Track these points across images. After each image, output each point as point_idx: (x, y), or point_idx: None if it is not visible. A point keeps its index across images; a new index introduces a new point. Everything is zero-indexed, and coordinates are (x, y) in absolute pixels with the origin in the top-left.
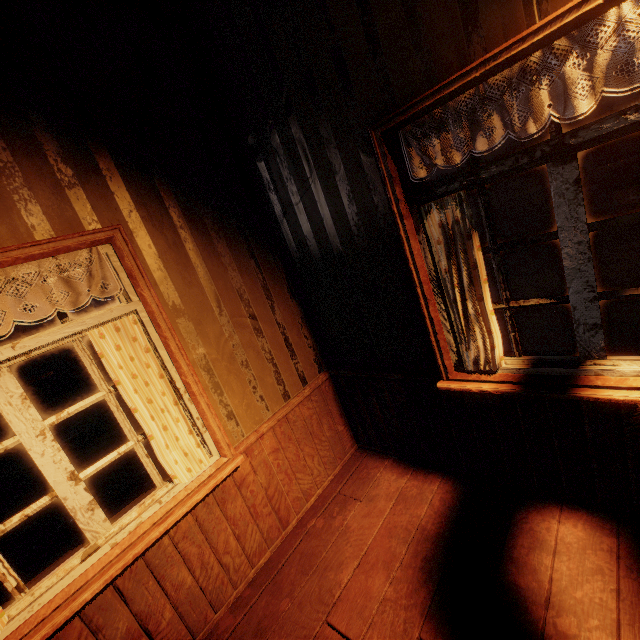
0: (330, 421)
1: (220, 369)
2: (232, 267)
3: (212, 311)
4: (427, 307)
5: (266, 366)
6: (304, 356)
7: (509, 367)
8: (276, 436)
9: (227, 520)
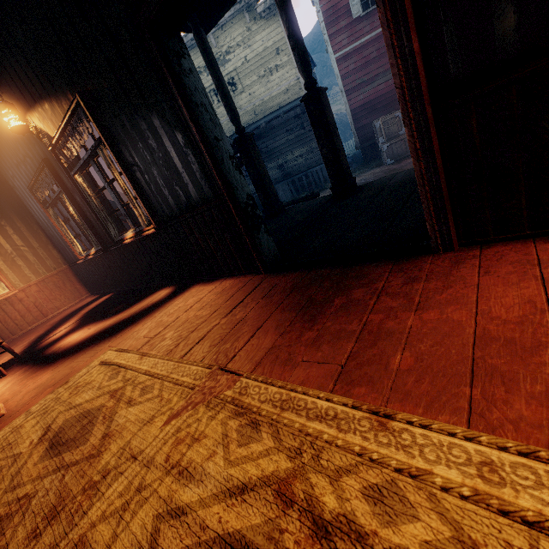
0: (71, 283)
1: (8, 264)
2: (10, 229)
3: (2, 245)
4: (64, 238)
5: (32, 263)
6: (54, 259)
7: (84, 253)
8: (38, 287)
9: (16, 310)
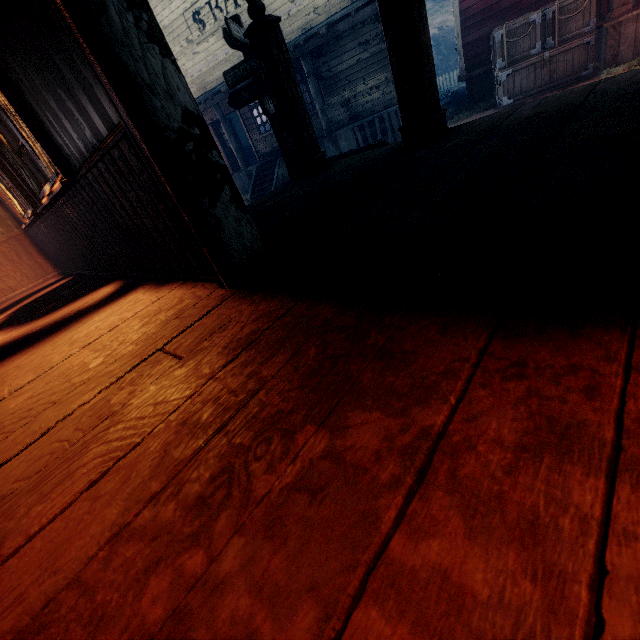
0: (30, 256)
1: None
2: None
3: None
4: None
5: None
6: (0, 220)
7: (25, 215)
8: None
9: None
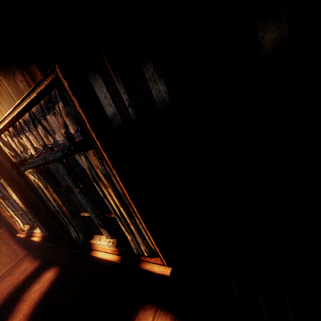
0: (7, 246)
1: None
2: None
3: None
4: (1, 213)
5: None
6: None
7: (26, 229)
8: None
9: None
